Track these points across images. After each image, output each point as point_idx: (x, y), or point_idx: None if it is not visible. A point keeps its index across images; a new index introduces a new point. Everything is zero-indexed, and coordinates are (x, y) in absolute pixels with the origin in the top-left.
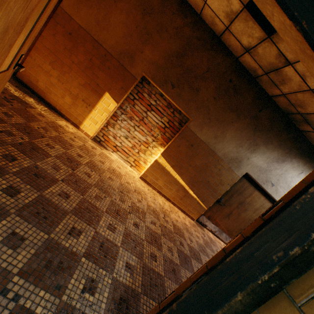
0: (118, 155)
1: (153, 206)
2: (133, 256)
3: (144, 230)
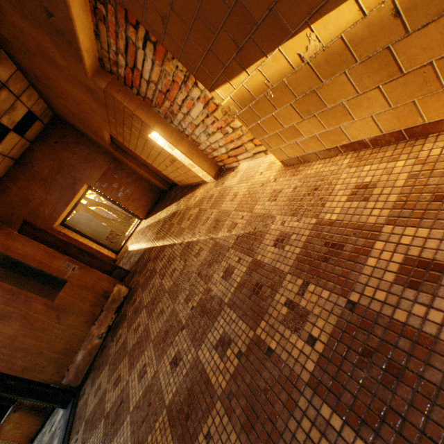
0: (245, 159)
1: (272, 260)
2: (130, 442)
3: (181, 377)
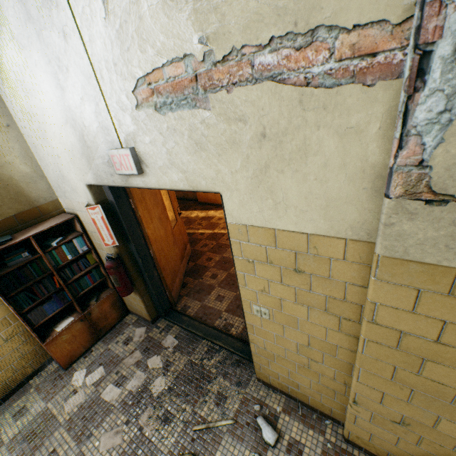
0: None
1: None
2: None
3: None
